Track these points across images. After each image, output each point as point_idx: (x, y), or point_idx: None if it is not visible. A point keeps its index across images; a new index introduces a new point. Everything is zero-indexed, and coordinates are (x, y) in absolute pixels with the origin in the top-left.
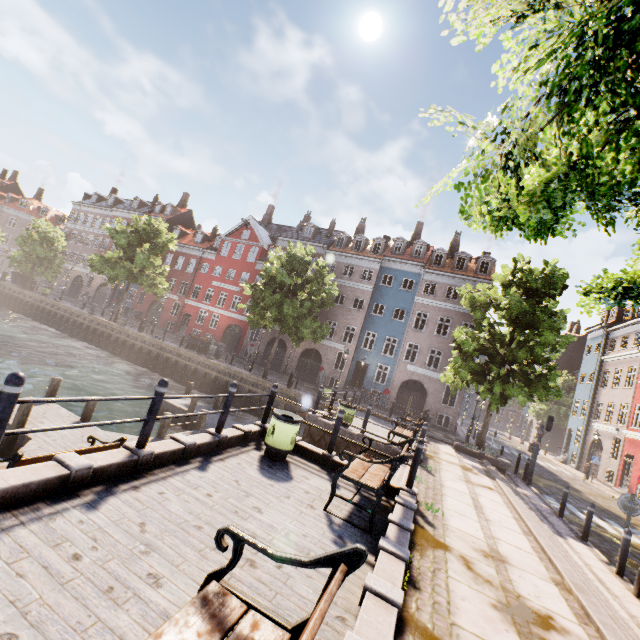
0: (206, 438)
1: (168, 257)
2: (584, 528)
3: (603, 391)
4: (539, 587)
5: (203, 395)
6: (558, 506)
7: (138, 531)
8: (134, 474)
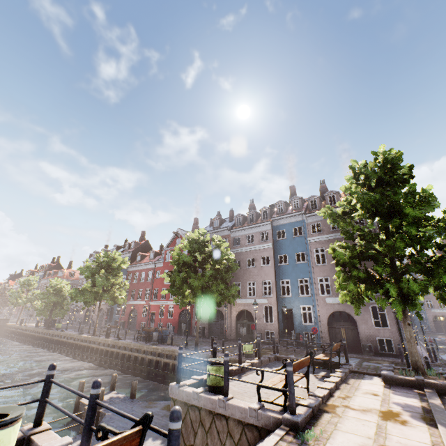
0: None
1: (135, 275)
2: None
3: None
4: None
5: None
6: None
7: None
8: None
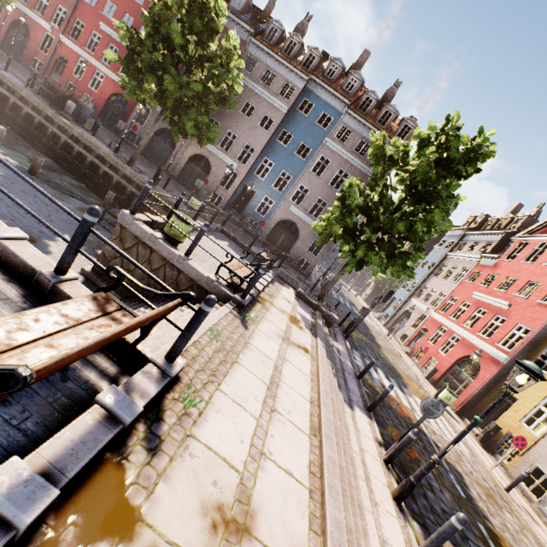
0: None
1: None
2: (374, 402)
3: (434, 279)
4: None
5: None
6: (360, 363)
7: None
8: None
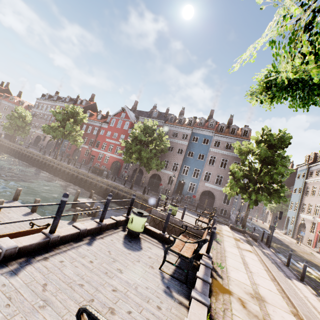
0: (93, 225)
1: (83, 126)
2: (302, 274)
3: (306, 198)
4: (285, 318)
5: (91, 201)
6: (285, 259)
7: (41, 290)
8: (47, 249)
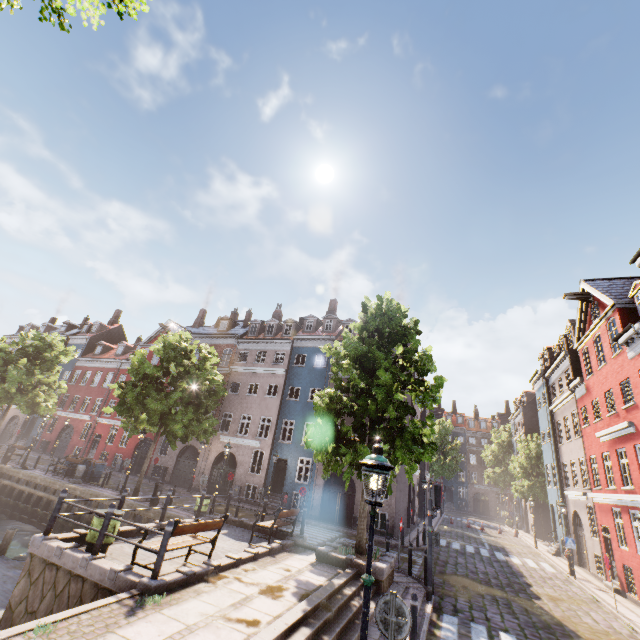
0: None
1: (87, 375)
2: None
3: (562, 448)
4: None
5: None
6: (449, 633)
7: None
8: None
